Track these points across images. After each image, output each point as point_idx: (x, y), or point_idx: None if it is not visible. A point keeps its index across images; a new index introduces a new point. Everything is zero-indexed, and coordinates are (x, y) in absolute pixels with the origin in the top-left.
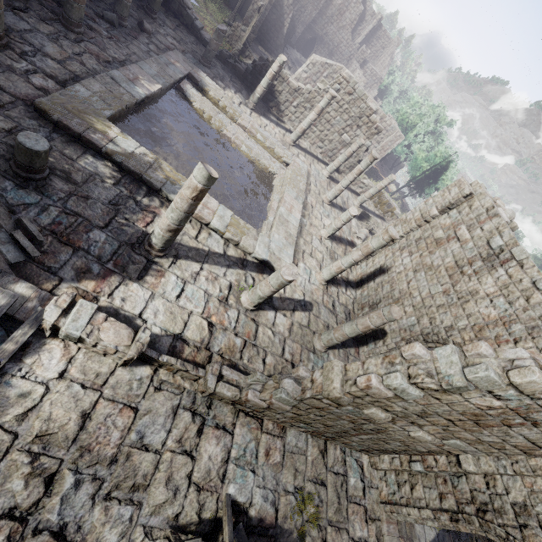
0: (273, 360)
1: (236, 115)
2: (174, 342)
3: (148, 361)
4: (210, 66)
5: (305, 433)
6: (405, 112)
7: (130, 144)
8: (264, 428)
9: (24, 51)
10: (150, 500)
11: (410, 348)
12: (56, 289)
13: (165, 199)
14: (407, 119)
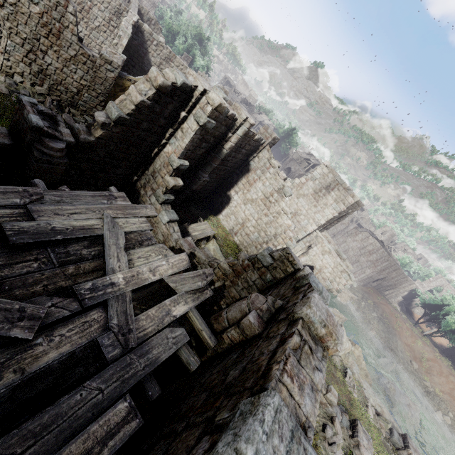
0: None
1: None
2: None
3: None
4: None
5: None
6: (167, 21)
7: None
8: None
9: None
10: None
11: None
12: None
13: None
14: (171, 27)
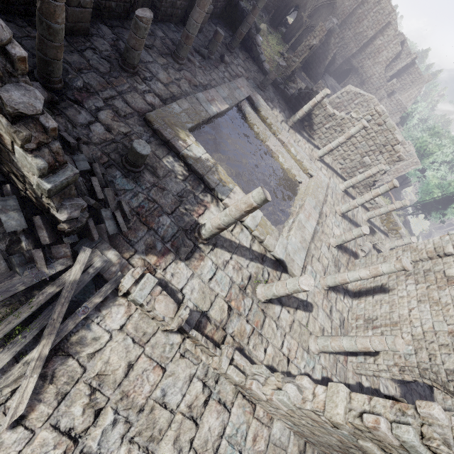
0: (273, 351)
1: (278, 131)
2: (200, 318)
3: (181, 331)
4: (265, 90)
5: (289, 429)
6: (424, 140)
7: (200, 150)
8: (256, 413)
9: (146, 76)
10: (160, 453)
11: (427, 406)
12: (131, 258)
13: (215, 196)
14: (425, 147)
